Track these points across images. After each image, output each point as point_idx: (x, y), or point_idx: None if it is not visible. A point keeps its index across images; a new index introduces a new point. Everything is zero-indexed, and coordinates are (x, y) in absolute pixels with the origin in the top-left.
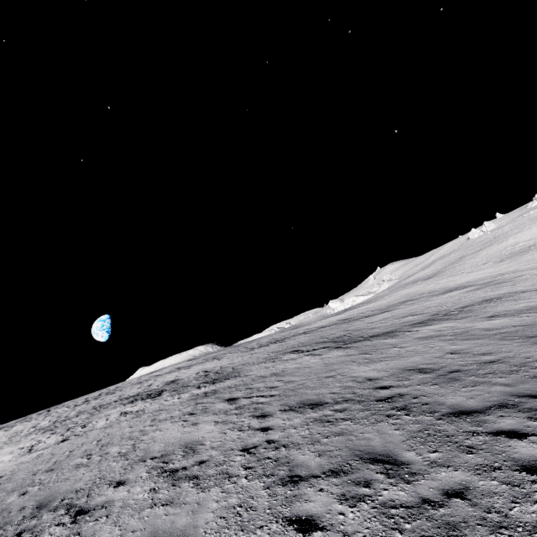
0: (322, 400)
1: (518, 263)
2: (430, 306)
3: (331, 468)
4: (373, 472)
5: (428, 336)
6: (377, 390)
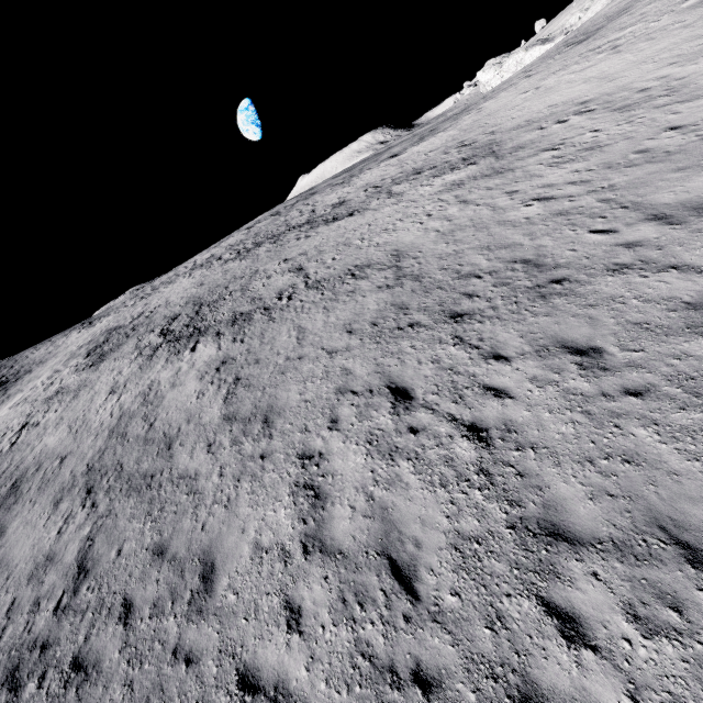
0: None
1: (692, 35)
2: (349, 238)
3: None
4: None
5: (152, 386)
6: None
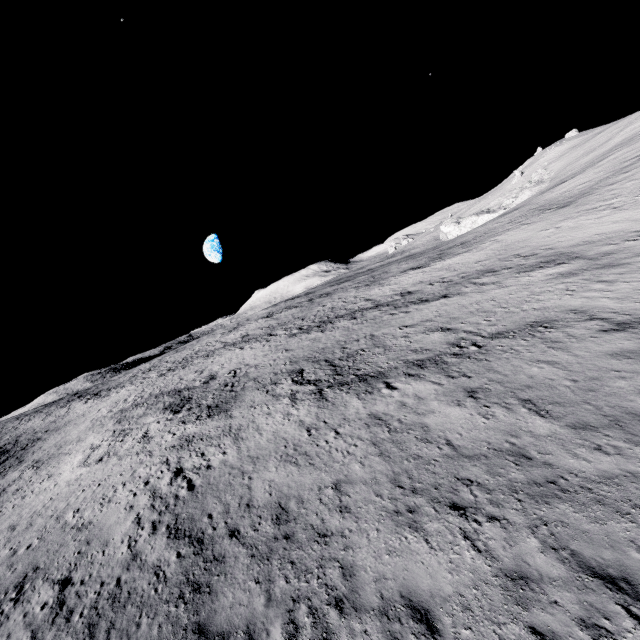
0: (193, 527)
1: None
2: (481, 308)
3: None
4: None
5: (379, 417)
6: (226, 535)
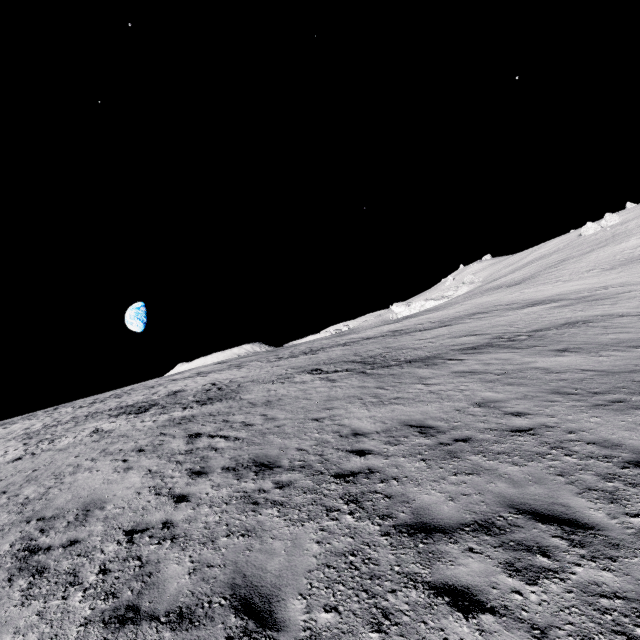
0: (278, 460)
1: (633, 273)
2: (498, 324)
3: (184, 606)
4: (223, 635)
5: (469, 372)
6: (350, 456)
